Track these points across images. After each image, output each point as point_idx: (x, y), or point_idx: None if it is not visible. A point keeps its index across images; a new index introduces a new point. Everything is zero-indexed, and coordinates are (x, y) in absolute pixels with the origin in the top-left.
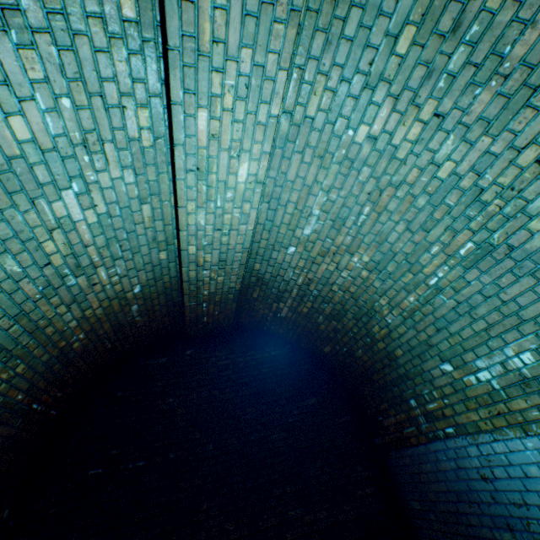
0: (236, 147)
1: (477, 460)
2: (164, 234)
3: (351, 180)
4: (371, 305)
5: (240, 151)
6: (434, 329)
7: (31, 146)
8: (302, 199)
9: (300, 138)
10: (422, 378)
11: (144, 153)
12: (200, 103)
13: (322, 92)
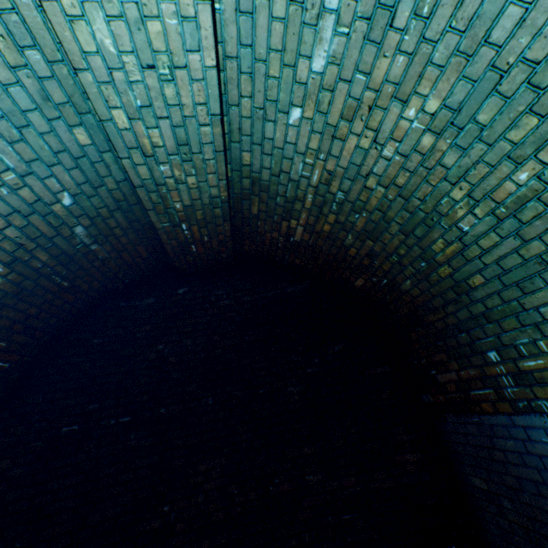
0: None
1: None
2: (61, 88)
3: None
4: (434, 204)
5: None
6: None
7: None
8: None
9: None
10: (518, 320)
11: None
12: None
13: None
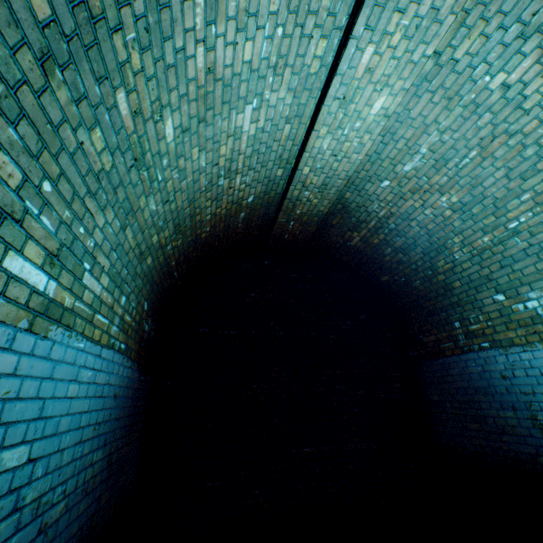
0: (383, 81)
1: (503, 365)
2: (288, 154)
3: (469, 124)
4: (444, 242)
5: (384, 86)
6: (499, 266)
7: (247, 66)
8: (415, 137)
9: (437, 79)
10: (472, 305)
11: (307, 79)
12: (372, 39)
13: (476, 37)
